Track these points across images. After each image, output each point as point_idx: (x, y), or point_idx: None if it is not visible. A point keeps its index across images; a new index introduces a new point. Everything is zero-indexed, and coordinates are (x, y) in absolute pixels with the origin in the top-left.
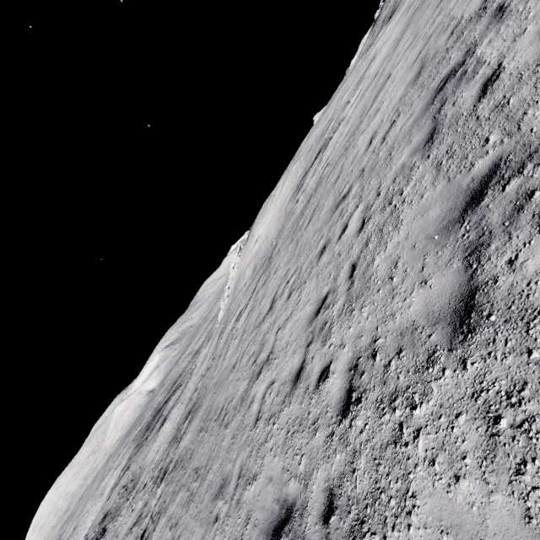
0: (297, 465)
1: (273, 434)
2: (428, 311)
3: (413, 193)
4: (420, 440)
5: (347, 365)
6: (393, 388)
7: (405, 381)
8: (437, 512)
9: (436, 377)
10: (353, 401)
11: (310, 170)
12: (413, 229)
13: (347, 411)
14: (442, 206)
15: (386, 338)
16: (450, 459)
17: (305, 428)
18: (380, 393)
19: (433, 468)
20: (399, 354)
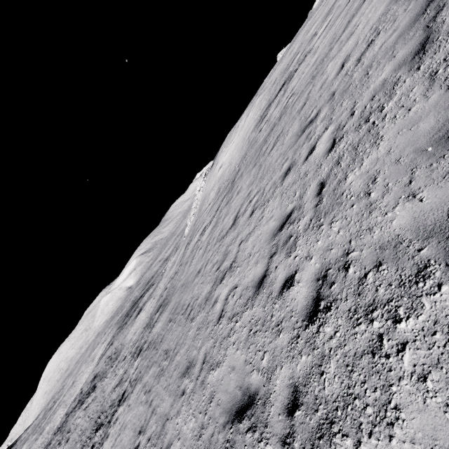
0: (260, 360)
1: (236, 331)
2: (417, 225)
3: (398, 108)
4: (406, 354)
5: (314, 276)
6: (370, 300)
7: (386, 294)
8: (430, 430)
9: (429, 292)
10: (321, 309)
11: (274, 102)
12: (396, 143)
13: (314, 317)
14: (438, 116)
15: (362, 252)
16: (448, 378)
17: (268, 328)
18: (354, 304)
19: (424, 385)
20: (378, 267)
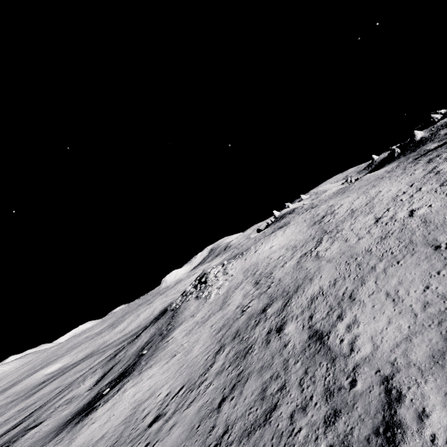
0: None
1: None
2: None
3: None
4: None
5: None
6: None
7: None
8: None
9: None
10: None
11: (325, 218)
12: None
13: None
14: None
15: None
16: None
17: None
18: None
19: None
20: None
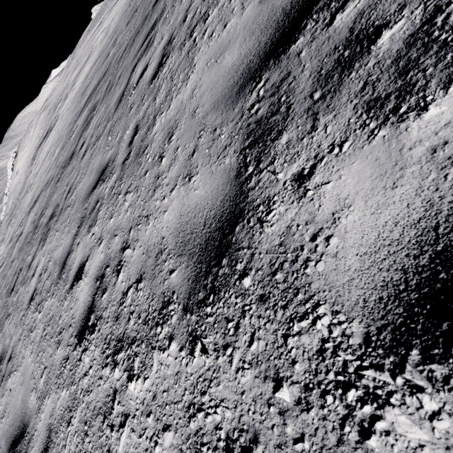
0: None
1: None
2: None
3: None
4: None
5: None
6: None
7: None
8: None
9: None
10: None
11: (39, 150)
12: None
13: None
14: None
15: None
16: None
17: None
18: None
19: None
20: None
